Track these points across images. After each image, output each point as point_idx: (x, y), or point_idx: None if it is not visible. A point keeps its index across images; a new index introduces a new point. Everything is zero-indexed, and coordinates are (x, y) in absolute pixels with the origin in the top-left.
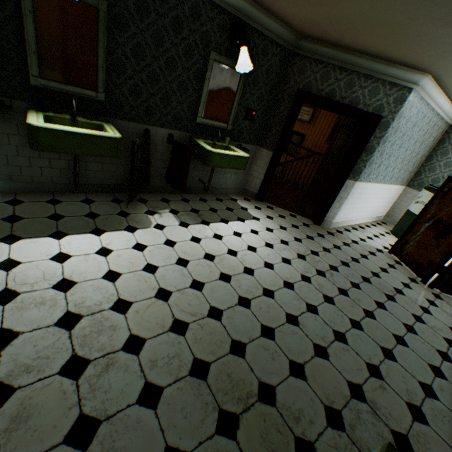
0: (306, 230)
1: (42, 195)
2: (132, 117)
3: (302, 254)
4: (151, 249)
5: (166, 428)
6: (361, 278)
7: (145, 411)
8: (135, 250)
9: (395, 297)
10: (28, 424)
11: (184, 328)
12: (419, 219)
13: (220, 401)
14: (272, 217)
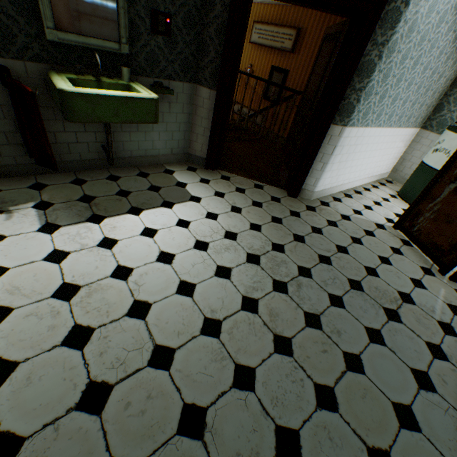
0: (274, 208)
1: None
2: None
3: (256, 253)
4: None
5: None
6: (347, 284)
7: None
8: None
9: (401, 312)
10: None
11: None
12: (442, 178)
13: None
14: (225, 193)
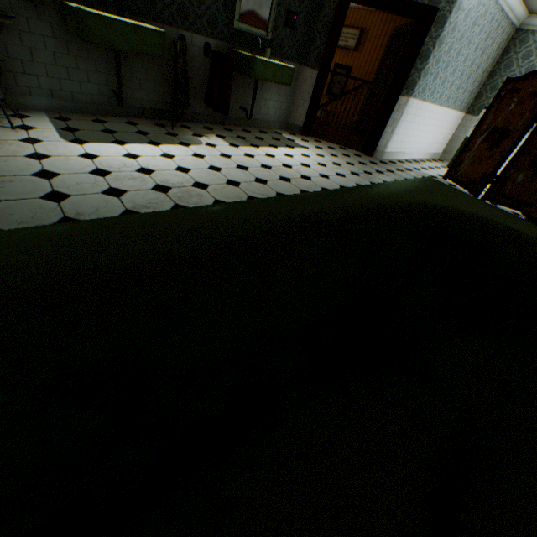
0: (358, 159)
1: (85, 117)
2: (165, 19)
3: (355, 173)
4: (210, 158)
5: None
6: None
7: None
8: (196, 157)
9: None
10: None
11: None
12: (475, 134)
13: None
14: (322, 148)
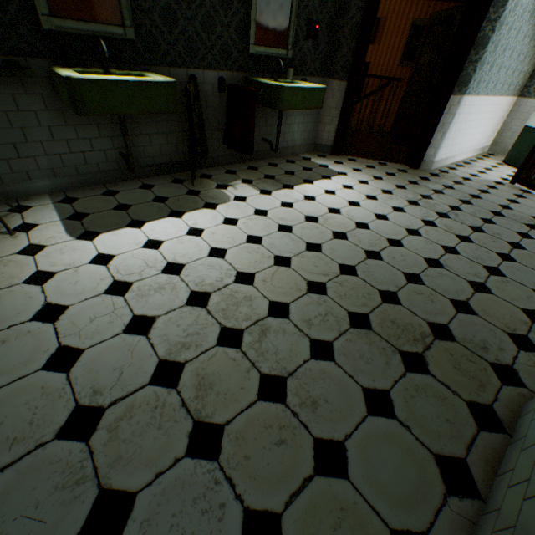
0: (405, 176)
1: (93, 190)
2: (171, 60)
3: (413, 200)
4: (244, 222)
5: (353, 374)
6: (490, 213)
7: (324, 364)
8: (227, 225)
9: None
10: (215, 390)
11: (322, 288)
12: None
13: (396, 345)
14: (360, 169)
